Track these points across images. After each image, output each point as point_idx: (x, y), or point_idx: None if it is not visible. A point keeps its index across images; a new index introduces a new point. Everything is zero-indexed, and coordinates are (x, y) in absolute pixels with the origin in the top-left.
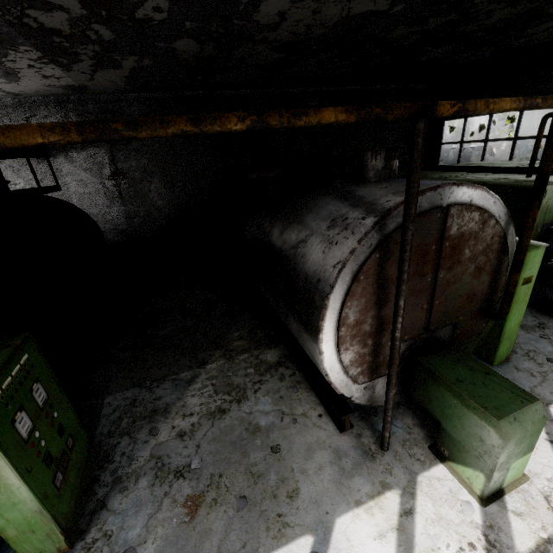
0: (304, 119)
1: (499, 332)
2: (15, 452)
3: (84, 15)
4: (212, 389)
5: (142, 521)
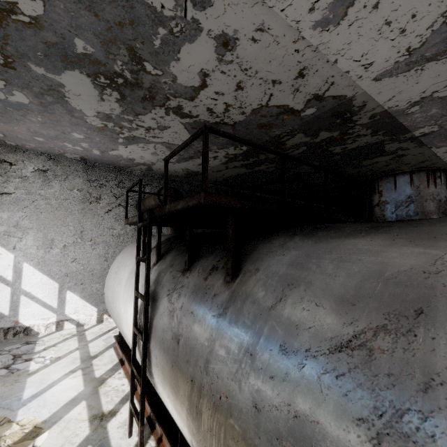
0: None
1: None
2: None
3: (312, 142)
4: None
5: None
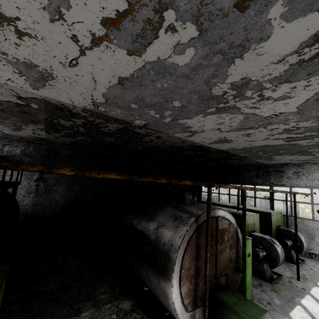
0: (181, 182)
1: (244, 284)
2: None
3: (79, 125)
4: None
5: None
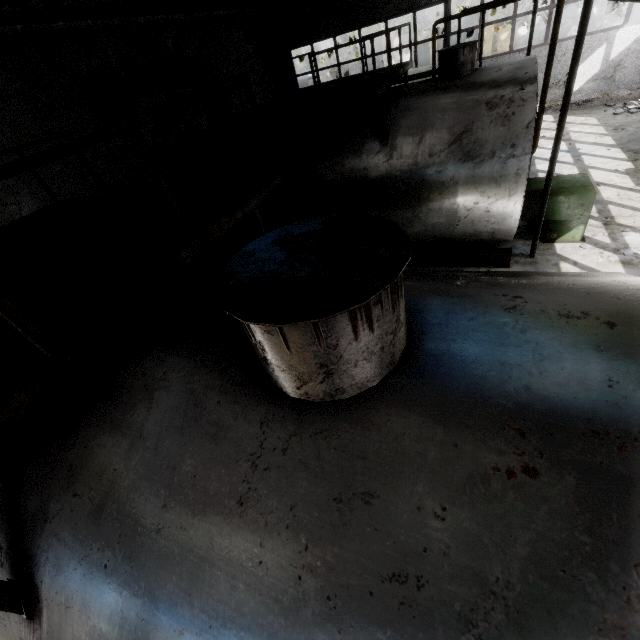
0: None
1: None
2: None
3: None
4: None
5: None
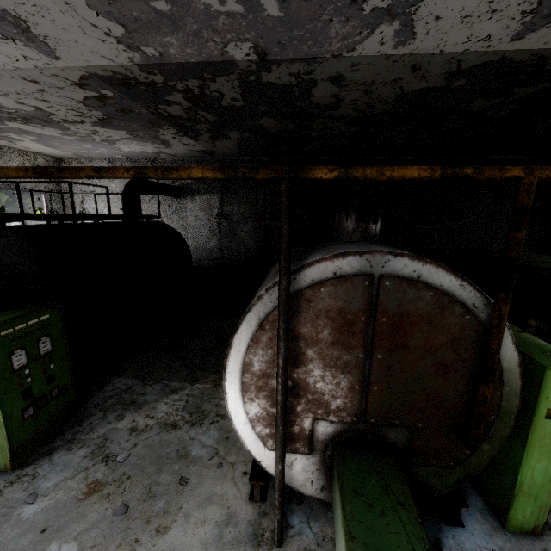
0: (175, 173)
1: (514, 478)
2: (2, 374)
3: (191, 106)
4: (183, 404)
5: (58, 479)
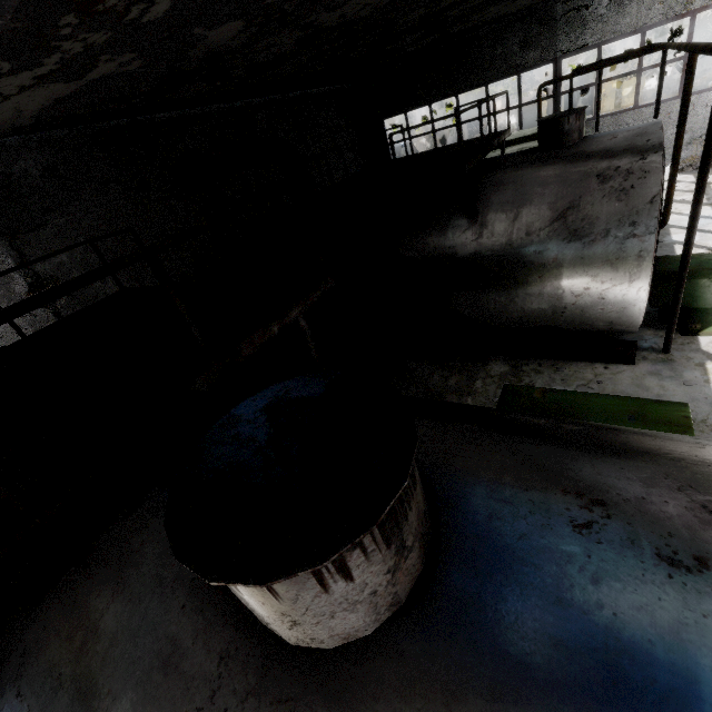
0: None
1: None
2: None
3: None
4: None
5: None
